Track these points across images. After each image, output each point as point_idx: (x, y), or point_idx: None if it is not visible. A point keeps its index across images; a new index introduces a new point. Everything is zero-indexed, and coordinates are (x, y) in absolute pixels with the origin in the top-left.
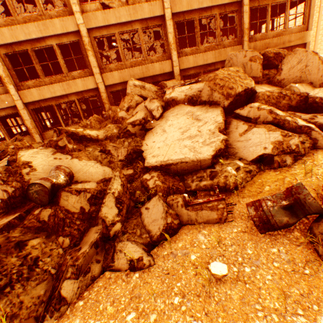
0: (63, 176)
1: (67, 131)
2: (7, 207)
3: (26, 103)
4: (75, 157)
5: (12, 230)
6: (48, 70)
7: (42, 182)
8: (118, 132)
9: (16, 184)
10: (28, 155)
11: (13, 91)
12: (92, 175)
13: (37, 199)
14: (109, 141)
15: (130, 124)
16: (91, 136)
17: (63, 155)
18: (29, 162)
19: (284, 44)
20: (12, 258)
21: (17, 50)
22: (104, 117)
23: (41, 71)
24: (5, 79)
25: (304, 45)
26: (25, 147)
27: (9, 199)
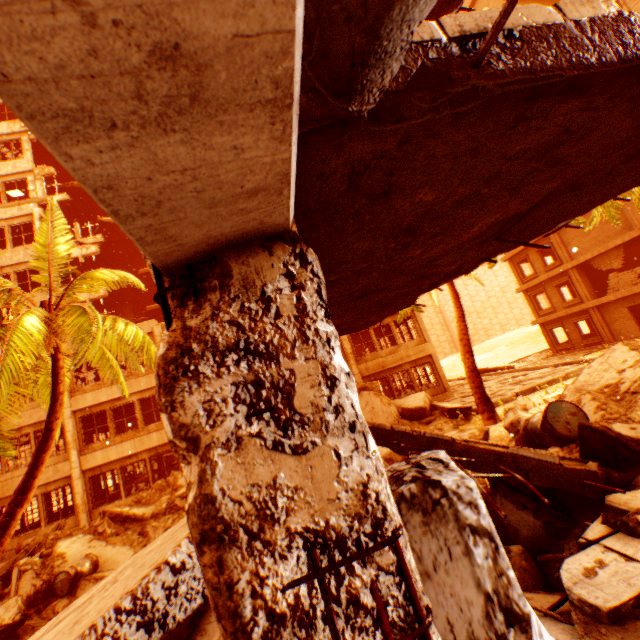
0: (89, 564)
1: (113, 512)
2: (29, 604)
3: (85, 469)
4: (110, 543)
5: (32, 618)
6: (131, 409)
7: (69, 569)
8: (165, 507)
9: (46, 576)
10: (65, 545)
11: (75, 457)
12: (120, 563)
13: (60, 588)
14: (154, 519)
15: (179, 496)
16: (137, 515)
17: (100, 541)
18: (64, 553)
19: (403, 359)
20: (28, 636)
21: (95, 410)
22: (168, 484)
23: (114, 429)
24: (71, 444)
25: (430, 356)
26: (66, 535)
27: (35, 593)
